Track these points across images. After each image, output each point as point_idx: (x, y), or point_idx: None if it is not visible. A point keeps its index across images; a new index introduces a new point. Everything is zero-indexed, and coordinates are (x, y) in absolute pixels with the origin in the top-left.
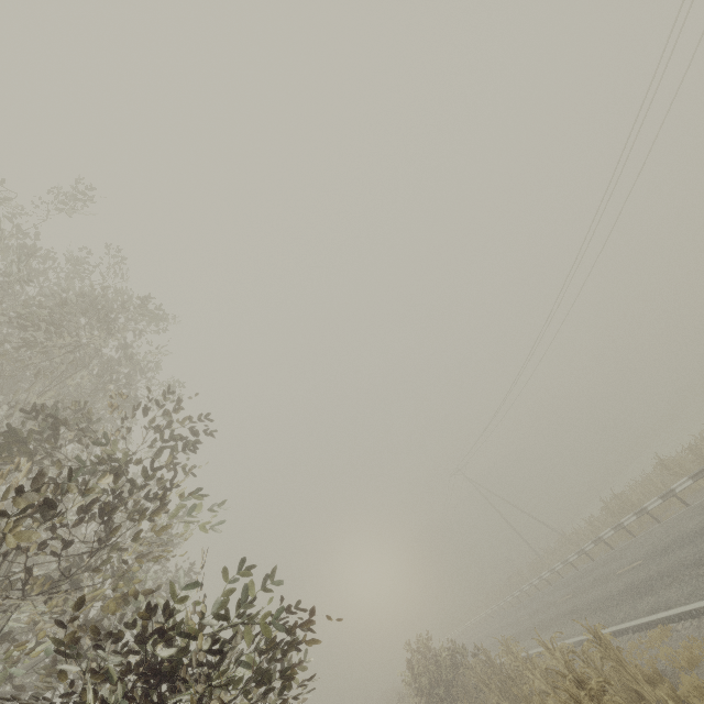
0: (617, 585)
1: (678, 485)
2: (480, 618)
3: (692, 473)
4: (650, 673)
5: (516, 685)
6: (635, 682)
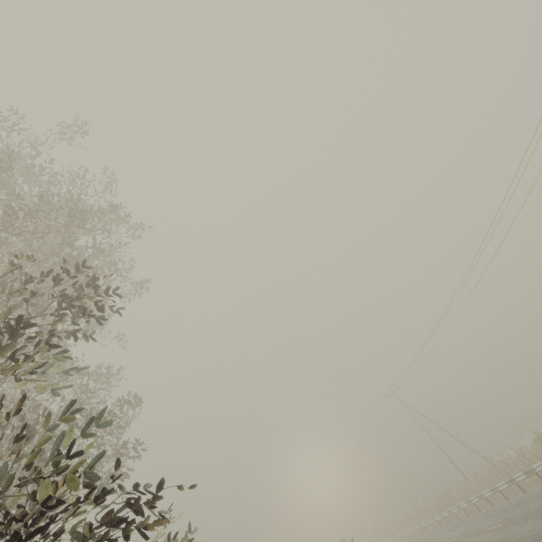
0: None
1: None
2: (409, 532)
3: None
4: None
5: None
6: None
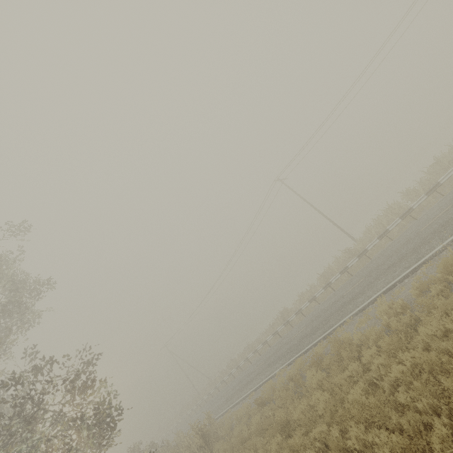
0: (223, 400)
1: (249, 356)
2: (161, 438)
3: (253, 351)
4: (221, 425)
5: (179, 449)
6: (216, 428)
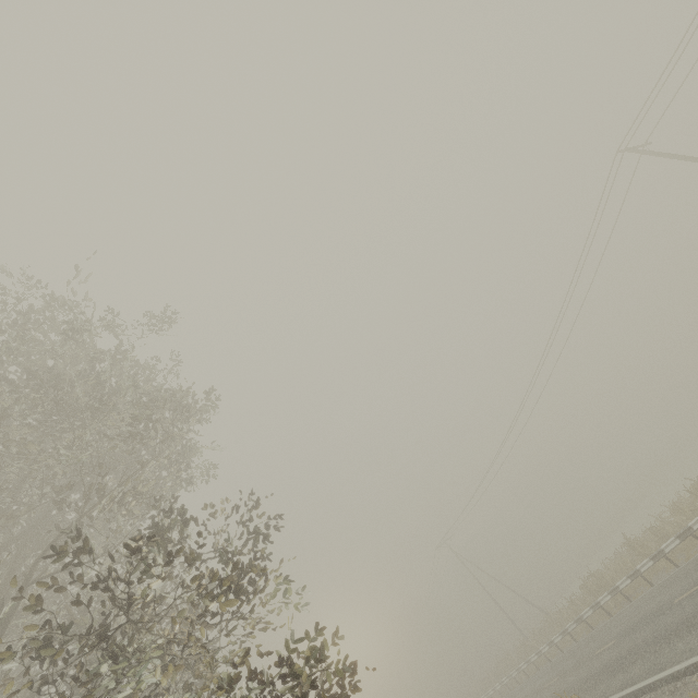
0: (596, 665)
1: (642, 565)
2: None
3: (652, 554)
4: None
5: None
6: None
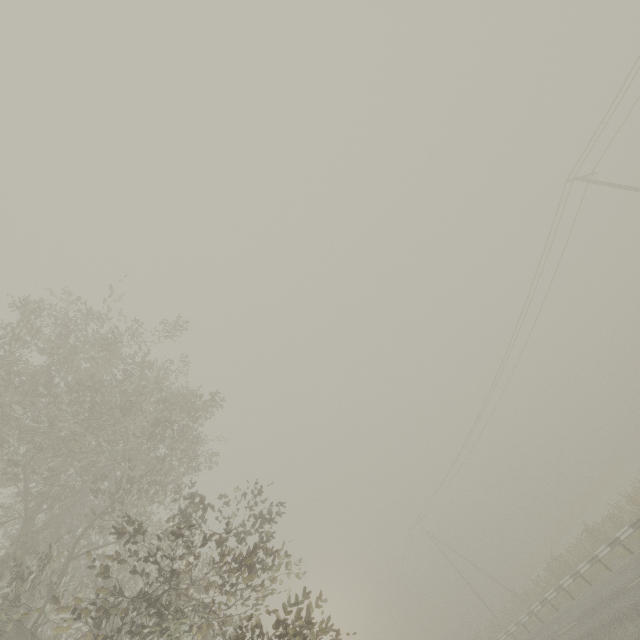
0: None
1: (600, 551)
2: None
3: (608, 541)
4: None
5: None
6: None
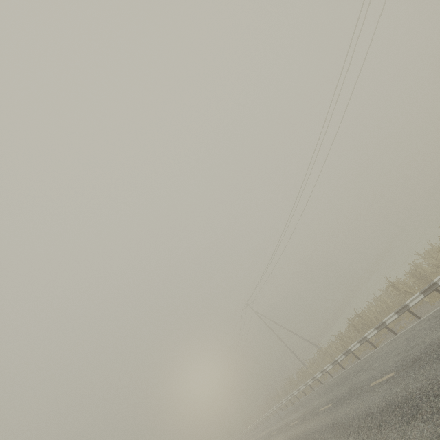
0: (375, 400)
1: (411, 300)
2: (265, 417)
3: (423, 289)
4: None
5: None
6: None
